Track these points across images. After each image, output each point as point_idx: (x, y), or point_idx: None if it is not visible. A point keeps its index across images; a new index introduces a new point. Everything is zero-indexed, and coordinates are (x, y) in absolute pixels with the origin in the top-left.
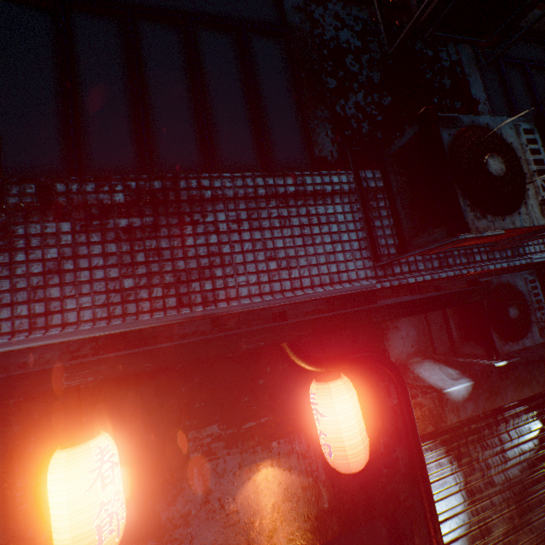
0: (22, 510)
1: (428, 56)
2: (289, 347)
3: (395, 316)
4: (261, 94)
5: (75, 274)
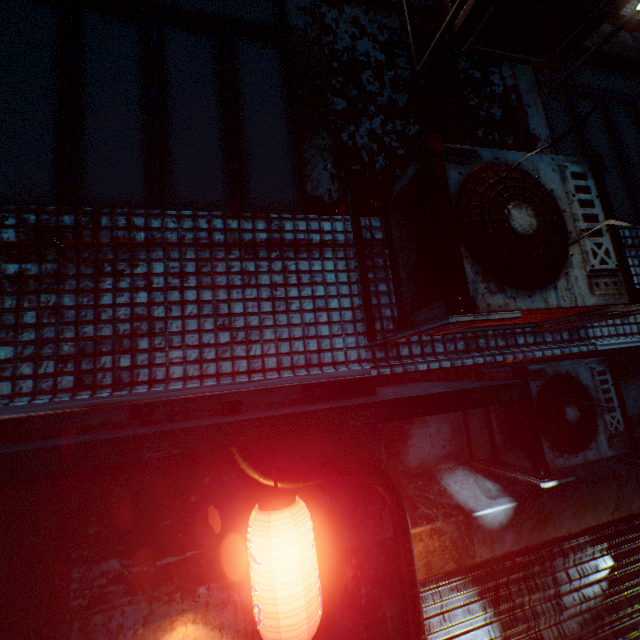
0: None
1: (475, 78)
2: (237, 452)
3: (384, 418)
4: (241, 113)
5: None
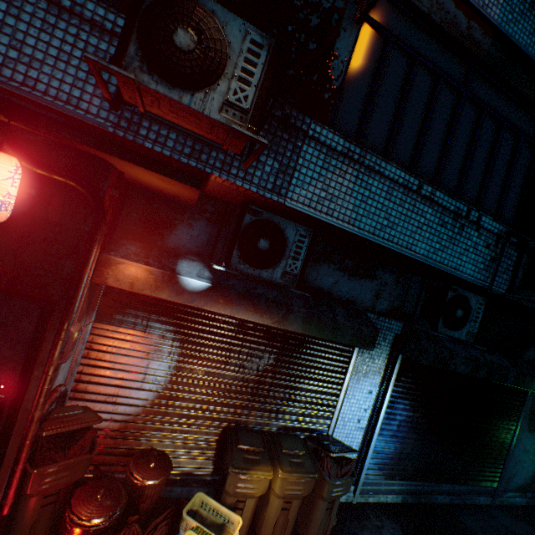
0: None
1: None
2: None
3: (88, 144)
4: None
5: None
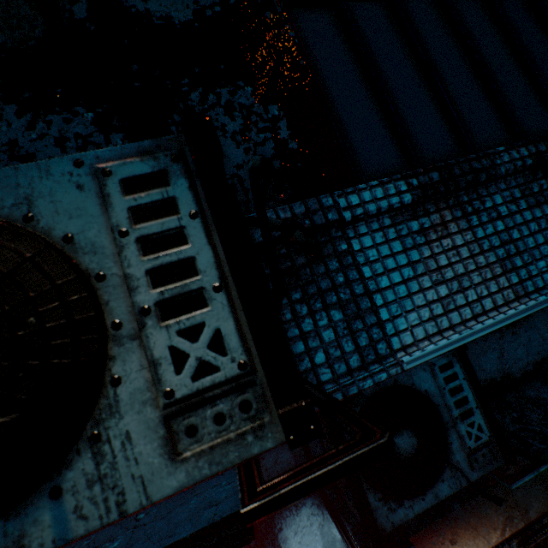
0: None
1: (182, 21)
2: None
3: None
4: None
5: None
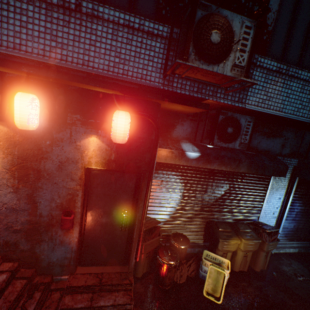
0: (9, 113)
1: None
2: (115, 98)
3: (158, 98)
4: None
5: (33, 32)
